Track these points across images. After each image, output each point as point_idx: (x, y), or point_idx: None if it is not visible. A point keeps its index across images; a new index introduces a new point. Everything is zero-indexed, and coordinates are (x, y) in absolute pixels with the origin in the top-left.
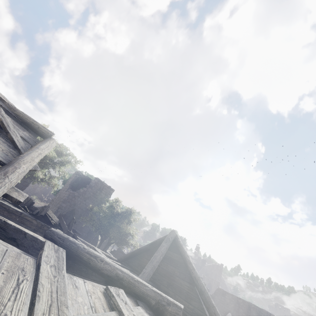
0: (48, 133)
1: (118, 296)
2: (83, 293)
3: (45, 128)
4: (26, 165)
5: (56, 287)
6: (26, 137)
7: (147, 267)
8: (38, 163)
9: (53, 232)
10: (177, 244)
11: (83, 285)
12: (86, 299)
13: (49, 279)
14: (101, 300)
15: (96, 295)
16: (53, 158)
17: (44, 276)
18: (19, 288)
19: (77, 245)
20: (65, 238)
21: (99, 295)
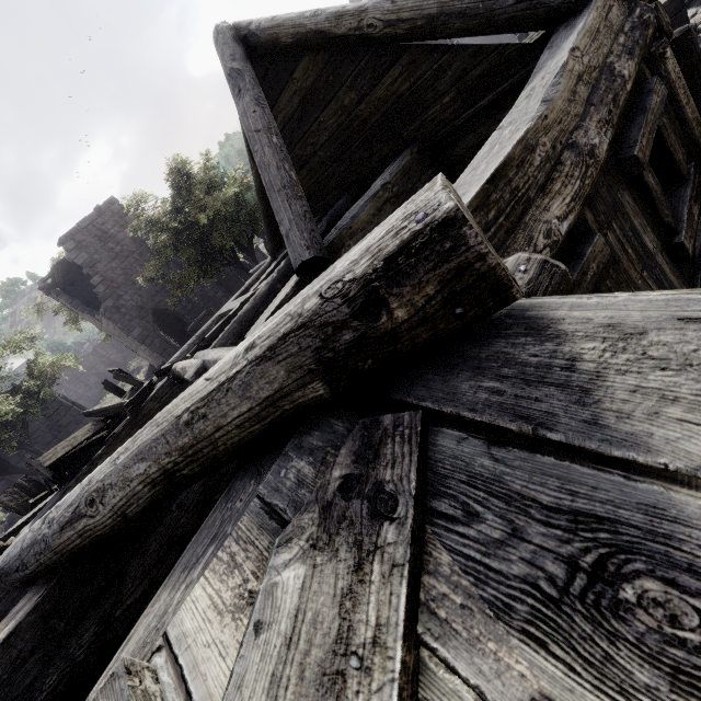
0: None
1: None
2: None
3: None
4: None
5: None
6: None
7: (278, 214)
8: None
9: (4, 573)
10: (267, 42)
11: None
12: None
13: None
14: None
15: None
16: None
17: None
18: None
19: (40, 540)
20: (21, 557)
21: None
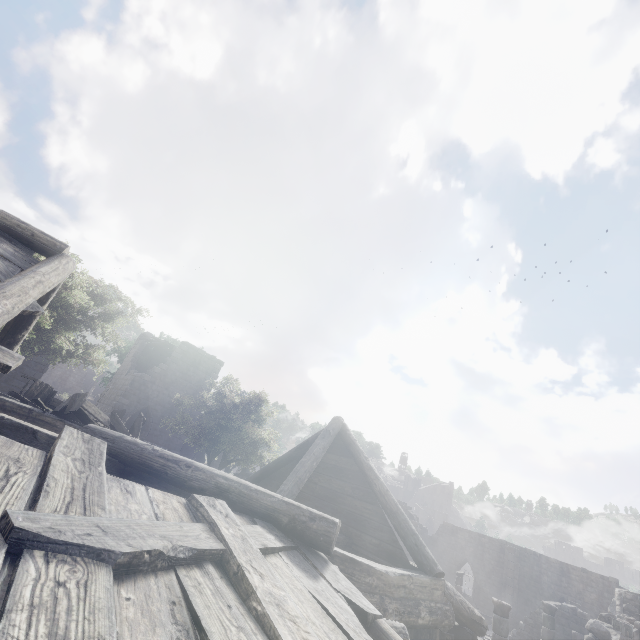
0: (55, 244)
1: (213, 508)
2: (142, 501)
3: (46, 236)
4: (11, 300)
5: (83, 484)
6: (9, 253)
7: (288, 481)
8: (56, 321)
9: (92, 430)
10: (346, 440)
11: (144, 492)
12: (146, 508)
13: (68, 474)
14: (179, 512)
15: (168, 505)
16: (85, 307)
17: (58, 469)
18: (10, 481)
19: (141, 447)
20: (116, 438)
21: (176, 506)
